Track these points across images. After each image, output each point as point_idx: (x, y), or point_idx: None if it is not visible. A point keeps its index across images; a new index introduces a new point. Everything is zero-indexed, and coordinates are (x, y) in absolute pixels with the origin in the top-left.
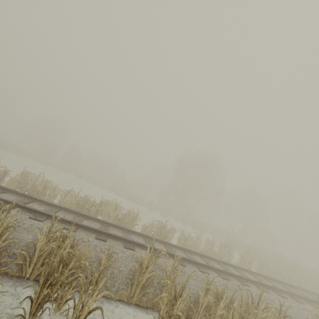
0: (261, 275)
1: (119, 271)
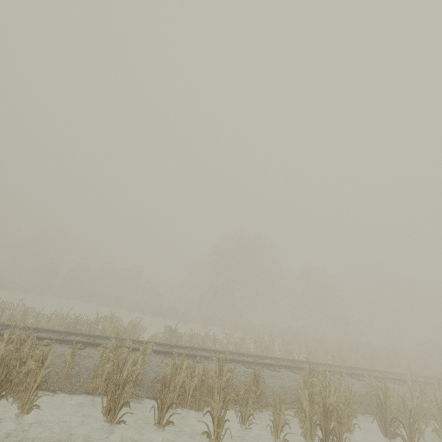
0: (288, 360)
1: (88, 369)
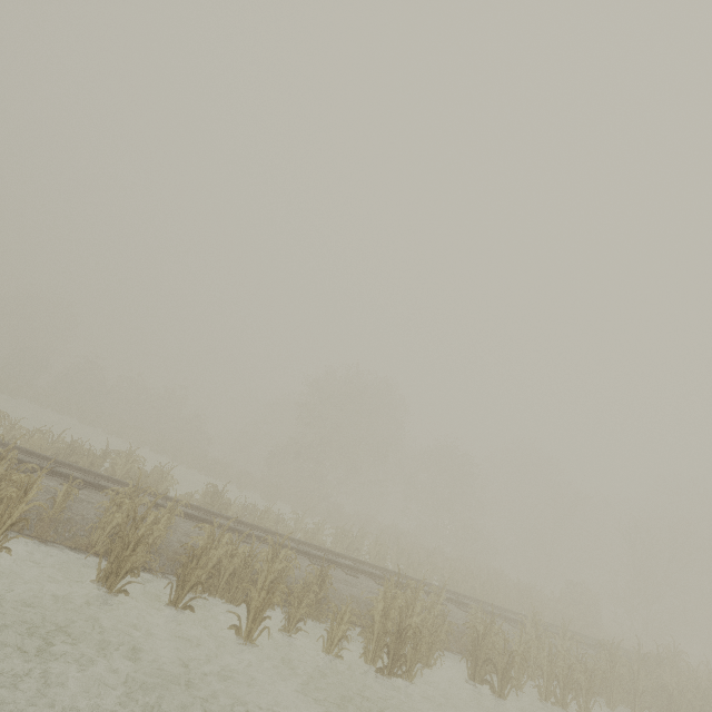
0: (376, 567)
1: (85, 517)
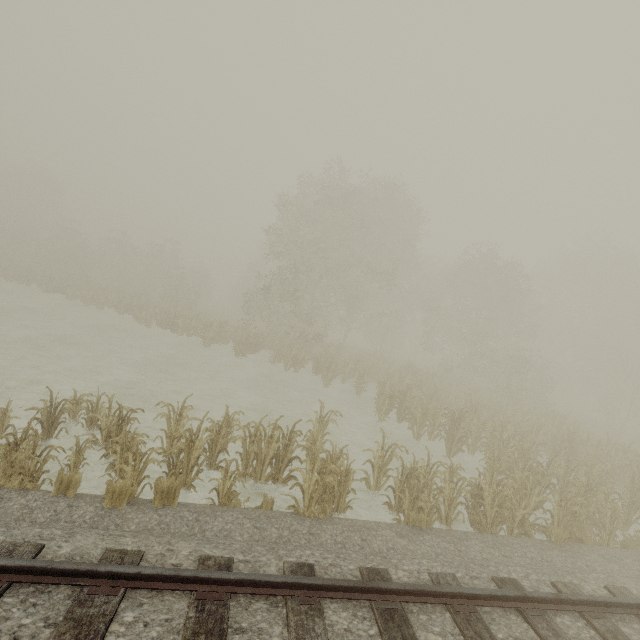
0: (265, 583)
1: None
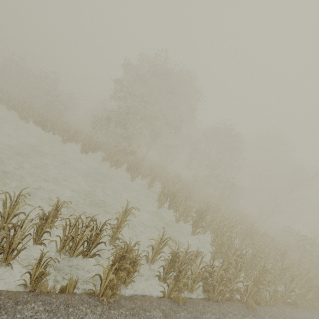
0: None
1: None
